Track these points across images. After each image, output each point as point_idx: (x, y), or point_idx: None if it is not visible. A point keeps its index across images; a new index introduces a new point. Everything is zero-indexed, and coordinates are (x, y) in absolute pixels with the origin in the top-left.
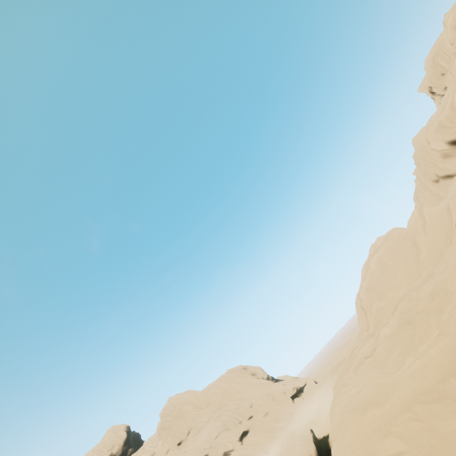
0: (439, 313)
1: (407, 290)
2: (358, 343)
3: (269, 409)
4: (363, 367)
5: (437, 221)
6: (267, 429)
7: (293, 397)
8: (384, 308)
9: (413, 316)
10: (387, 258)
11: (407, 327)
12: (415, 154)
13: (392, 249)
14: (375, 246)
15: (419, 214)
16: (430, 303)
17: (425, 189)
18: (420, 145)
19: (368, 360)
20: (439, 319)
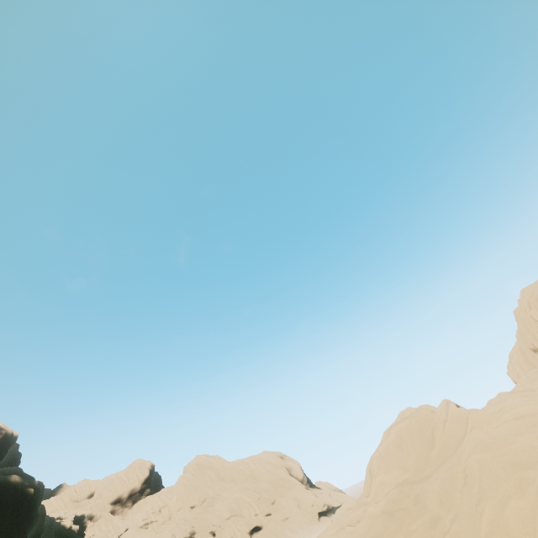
0: (413, 521)
1: (404, 480)
2: (354, 504)
3: (291, 515)
4: (343, 533)
5: (455, 425)
6: (281, 536)
7: (321, 515)
8: (385, 484)
9: (395, 510)
10: (406, 435)
11: (386, 517)
12: (516, 311)
13: (414, 428)
14: (402, 414)
15: (445, 407)
16: (413, 506)
17: (521, 352)
18: (521, 304)
19: (349, 529)
20: (409, 527)
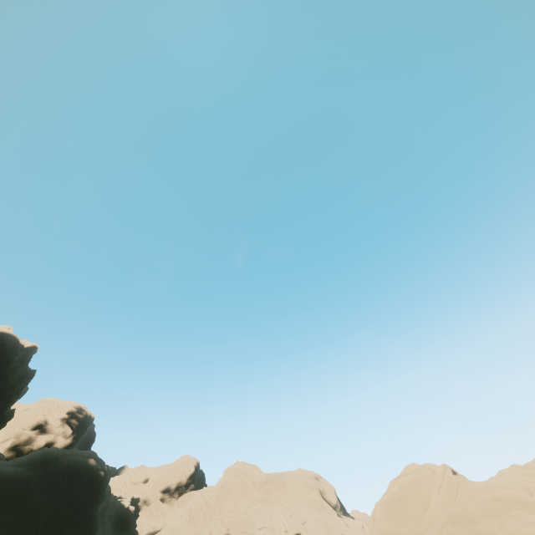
0: None
1: (397, 533)
2: None
3: None
4: None
5: (448, 491)
6: None
7: None
8: (384, 532)
9: None
10: (408, 490)
11: None
12: None
13: (415, 484)
14: (407, 469)
15: (442, 471)
16: None
17: None
18: None
19: None
20: None
